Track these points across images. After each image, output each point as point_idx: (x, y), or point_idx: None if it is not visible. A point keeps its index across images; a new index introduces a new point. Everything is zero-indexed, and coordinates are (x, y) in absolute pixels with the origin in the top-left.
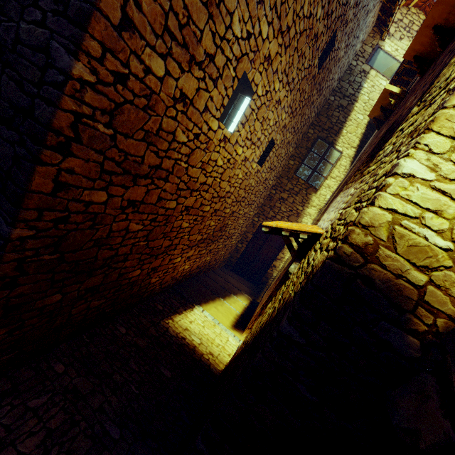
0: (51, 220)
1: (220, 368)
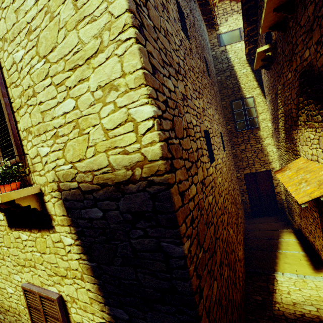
0: None
1: None
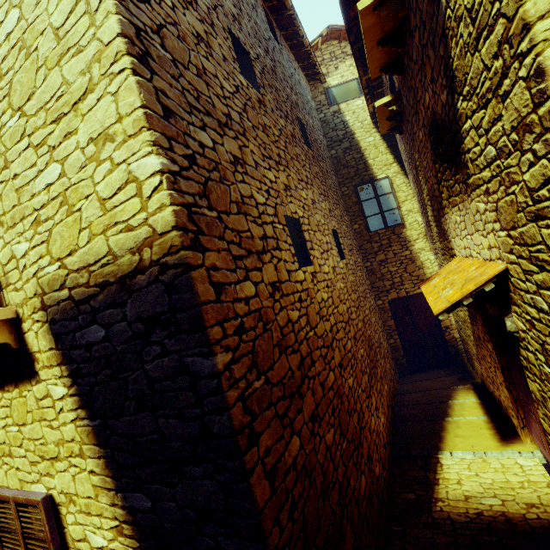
0: (287, 520)
1: None
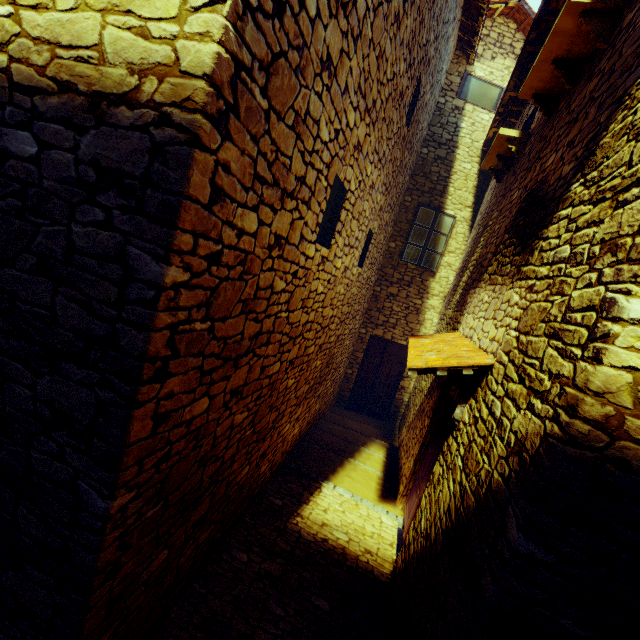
0: (152, 466)
1: (387, 570)
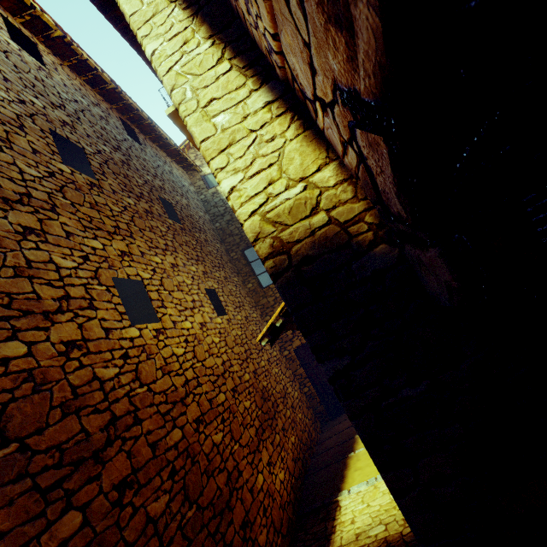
0: None
1: None
